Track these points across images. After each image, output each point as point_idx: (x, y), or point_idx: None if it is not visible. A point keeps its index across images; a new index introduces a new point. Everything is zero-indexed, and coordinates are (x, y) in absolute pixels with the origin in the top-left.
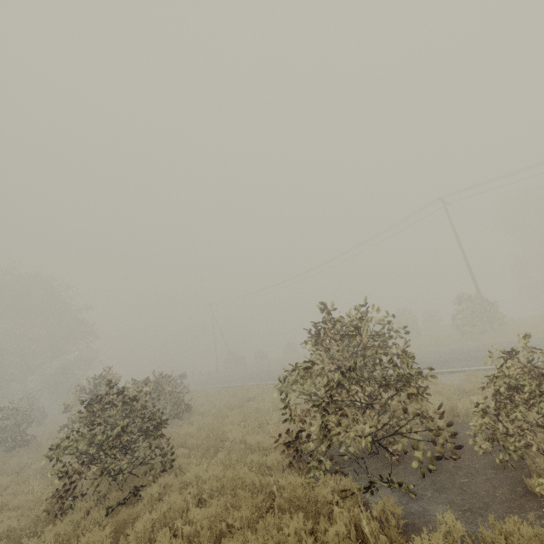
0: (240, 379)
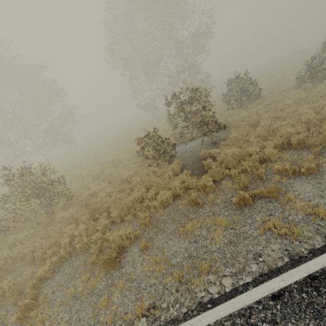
0: None
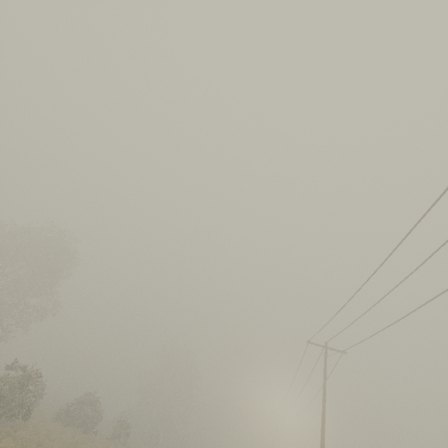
0: None
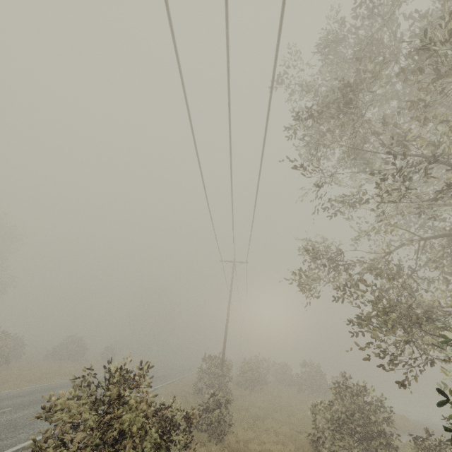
0: (161, 366)
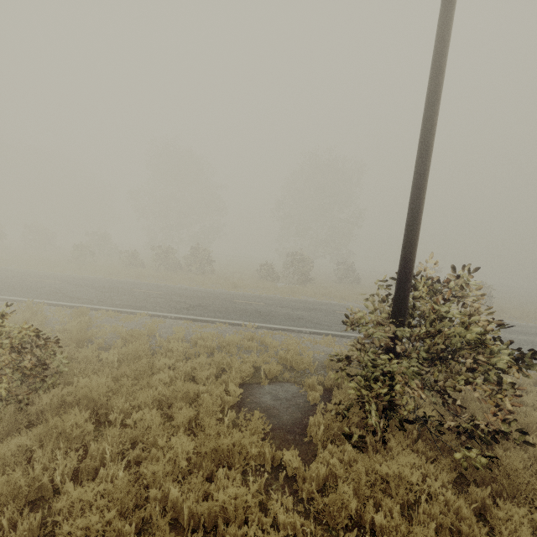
0: None
